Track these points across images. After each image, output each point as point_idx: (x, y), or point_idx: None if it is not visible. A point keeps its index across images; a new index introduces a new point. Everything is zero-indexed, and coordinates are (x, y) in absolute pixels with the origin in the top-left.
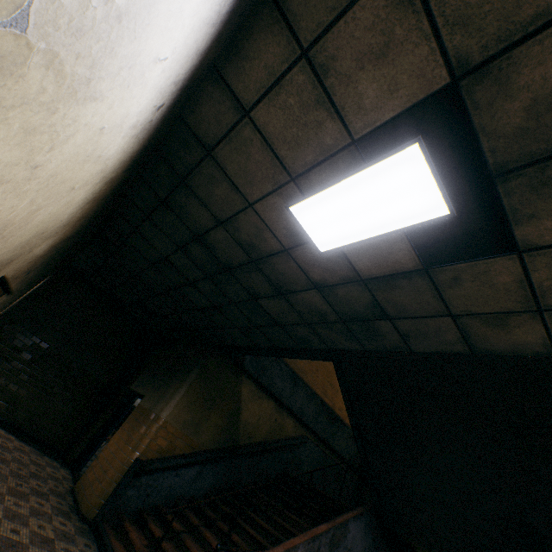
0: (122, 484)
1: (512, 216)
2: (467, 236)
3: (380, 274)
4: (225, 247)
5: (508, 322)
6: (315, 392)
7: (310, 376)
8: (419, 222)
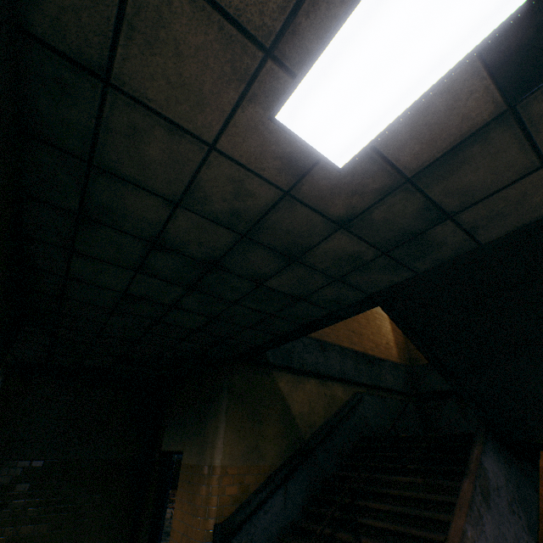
0: None
1: None
2: (540, 37)
3: (436, 156)
4: (197, 236)
5: None
6: (344, 347)
7: (332, 335)
8: (508, 15)
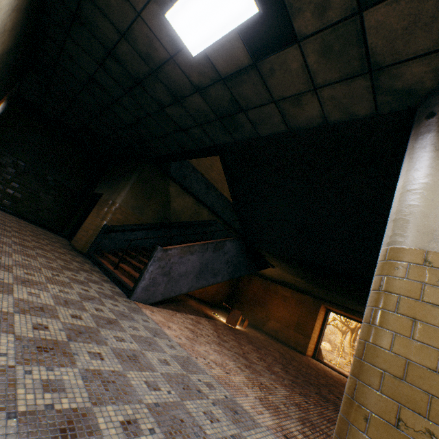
0: (98, 236)
1: (290, 11)
2: (283, 38)
3: (231, 73)
4: (131, 60)
5: (302, 102)
6: (223, 195)
7: (219, 184)
8: (244, 21)
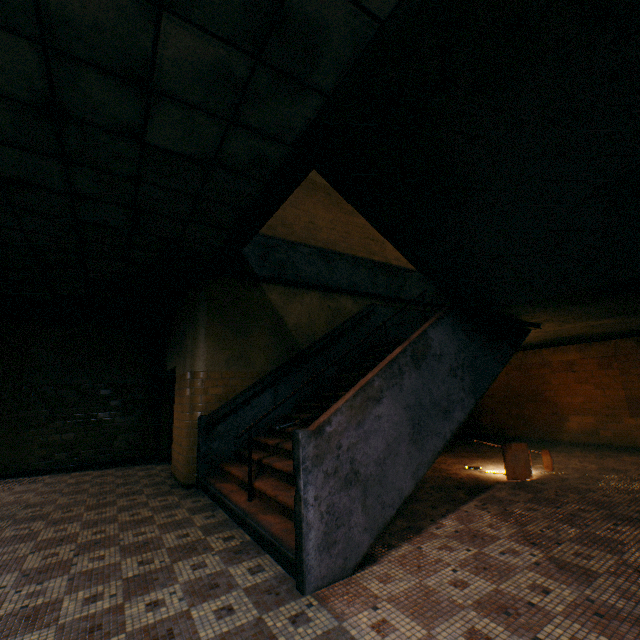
0: (200, 444)
1: None
2: None
3: None
4: None
5: None
6: (358, 258)
7: (342, 244)
8: None
